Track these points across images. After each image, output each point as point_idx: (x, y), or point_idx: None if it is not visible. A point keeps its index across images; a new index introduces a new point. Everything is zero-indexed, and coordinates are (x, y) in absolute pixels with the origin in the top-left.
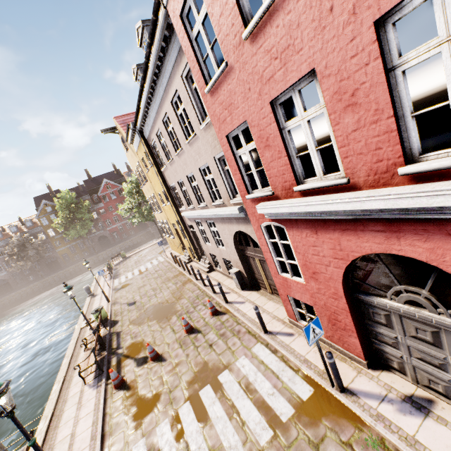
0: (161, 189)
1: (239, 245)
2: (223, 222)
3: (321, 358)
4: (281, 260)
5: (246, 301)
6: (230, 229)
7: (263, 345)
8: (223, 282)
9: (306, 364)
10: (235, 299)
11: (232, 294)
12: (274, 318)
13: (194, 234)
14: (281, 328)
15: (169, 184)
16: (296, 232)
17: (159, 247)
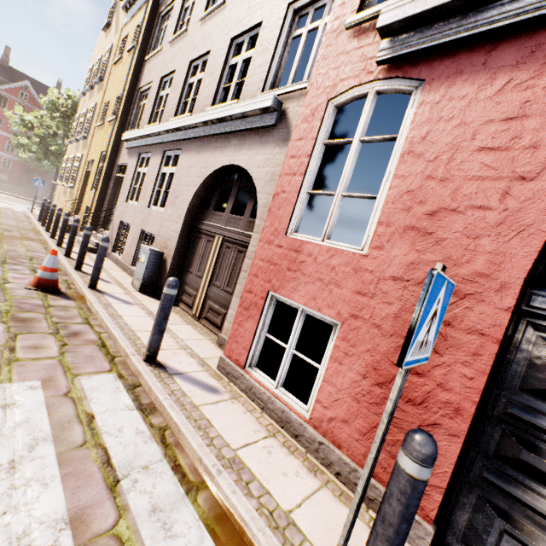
0: (118, 93)
1: (200, 208)
2: (202, 149)
3: (376, 451)
4: (325, 192)
5: (137, 305)
6: (208, 163)
7: (123, 383)
8: (110, 269)
9: (237, 475)
10: (113, 292)
11: (115, 286)
12: (184, 348)
13: (117, 187)
14: (193, 368)
15: (140, 86)
16: (462, 86)
17: (31, 204)
